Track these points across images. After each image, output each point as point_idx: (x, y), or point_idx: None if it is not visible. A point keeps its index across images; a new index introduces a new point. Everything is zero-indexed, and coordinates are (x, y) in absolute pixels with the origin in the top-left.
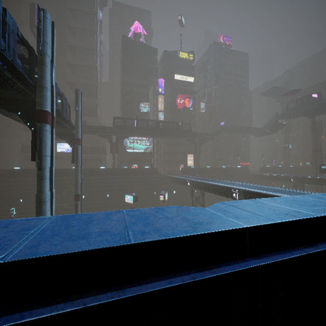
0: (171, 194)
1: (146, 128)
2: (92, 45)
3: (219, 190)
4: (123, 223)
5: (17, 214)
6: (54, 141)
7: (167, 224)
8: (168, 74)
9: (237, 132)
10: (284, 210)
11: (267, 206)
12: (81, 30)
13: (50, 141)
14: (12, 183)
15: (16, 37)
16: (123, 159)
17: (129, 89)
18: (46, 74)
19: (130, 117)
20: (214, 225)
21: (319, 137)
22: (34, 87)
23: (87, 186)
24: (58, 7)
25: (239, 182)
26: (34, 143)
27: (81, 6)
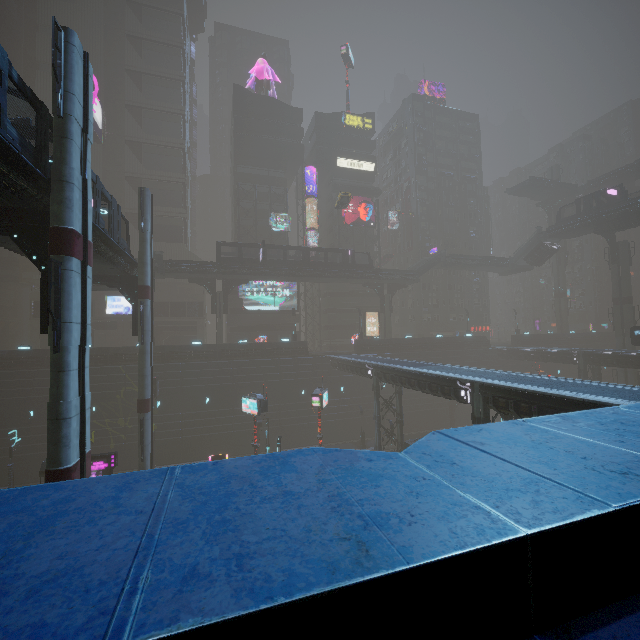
0: (336, 393)
1: (284, 263)
2: (175, 104)
3: (431, 384)
4: (146, 527)
5: (22, 441)
6: (89, 293)
7: (280, 530)
8: (324, 157)
9: (463, 266)
10: (612, 456)
11: (561, 444)
12: (153, 77)
13: (79, 293)
14: (14, 378)
15: (6, 82)
16: (238, 325)
17: (249, 188)
18: (71, 155)
19: (251, 242)
20: (423, 529)
21: (625, 274)
22: (46, 183)
23: (166, 382)
24: (108, 34)
25: (471, 365)
26: (46, 297)
27: (154, 33)
